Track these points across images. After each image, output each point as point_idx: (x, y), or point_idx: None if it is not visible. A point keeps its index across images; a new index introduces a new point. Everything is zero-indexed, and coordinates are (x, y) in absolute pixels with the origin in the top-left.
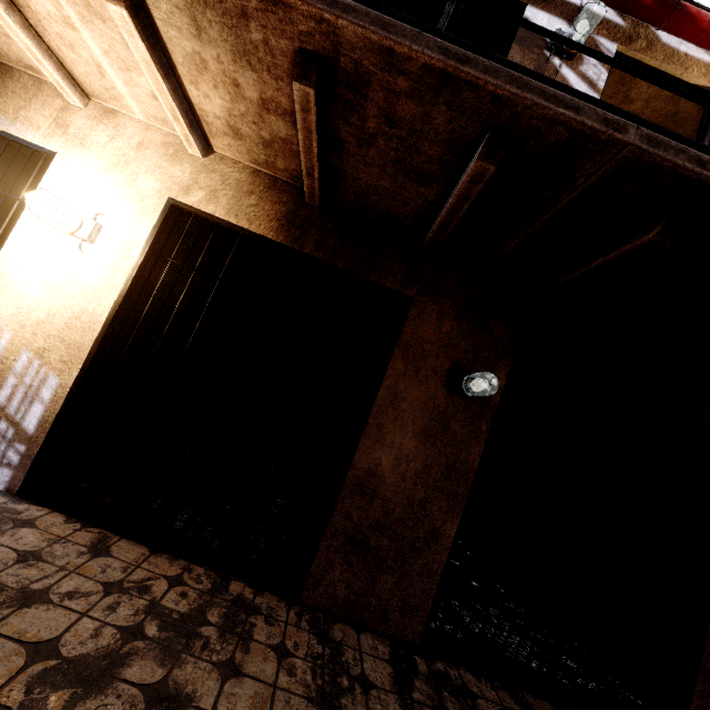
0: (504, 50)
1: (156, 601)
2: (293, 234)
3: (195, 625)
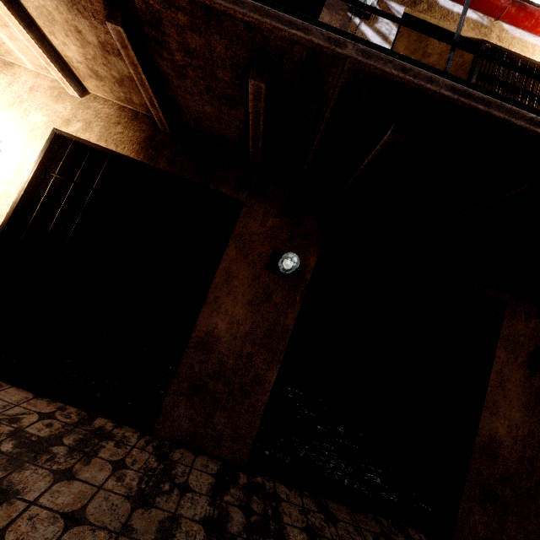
0: (318, 13)
1: (22, 428)
2: (150, 154)
3: (49, 445)
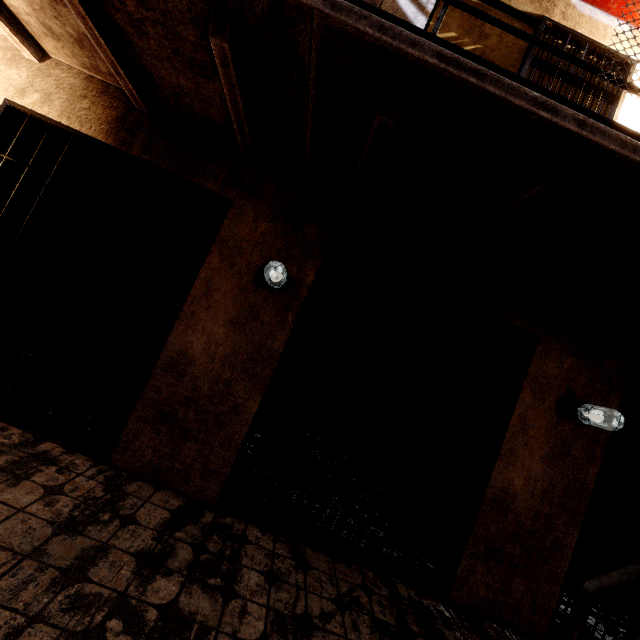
0: None
1: None
2: (122, 137)
3: None
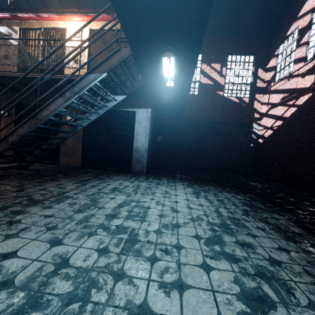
0: None
1: None
2: None
3: None
